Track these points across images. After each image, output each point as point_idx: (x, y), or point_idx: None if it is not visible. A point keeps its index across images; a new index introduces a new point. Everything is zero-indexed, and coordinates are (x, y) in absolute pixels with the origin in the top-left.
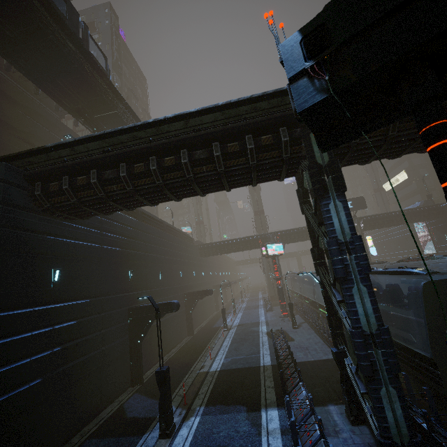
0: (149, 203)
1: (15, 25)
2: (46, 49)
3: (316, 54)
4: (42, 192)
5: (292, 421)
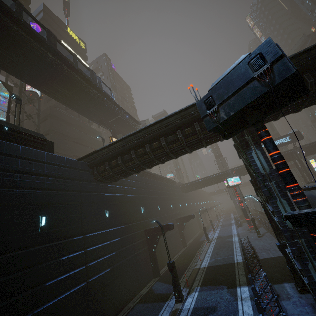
0: (148, 168)
1: (70, 91)
2: (84, 96)
3: (210, 108)
4: (97, 172)
5: (252, 287)
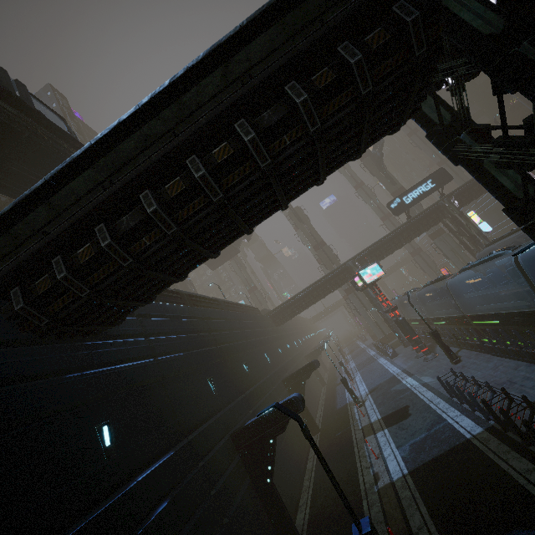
0: (209, 252)
1: None
2: None
3: None
4: (26, 302)
5: None
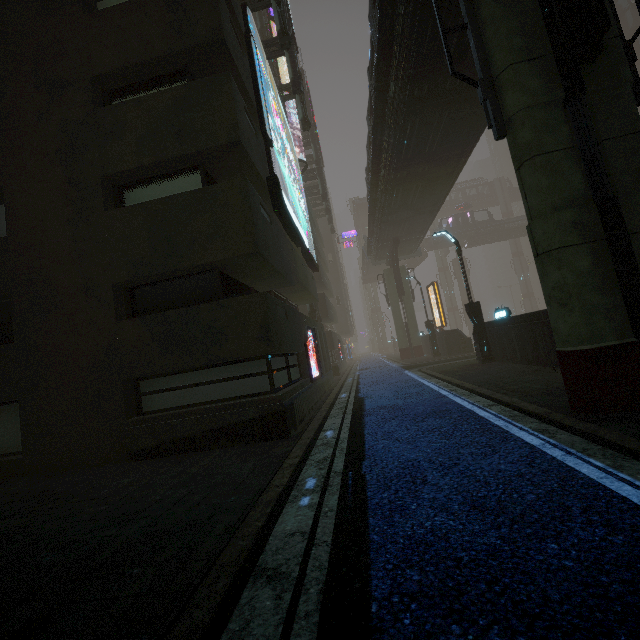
0: None
1: (421, 198)
2: (424, 207)
3: None
4: None
5: None
